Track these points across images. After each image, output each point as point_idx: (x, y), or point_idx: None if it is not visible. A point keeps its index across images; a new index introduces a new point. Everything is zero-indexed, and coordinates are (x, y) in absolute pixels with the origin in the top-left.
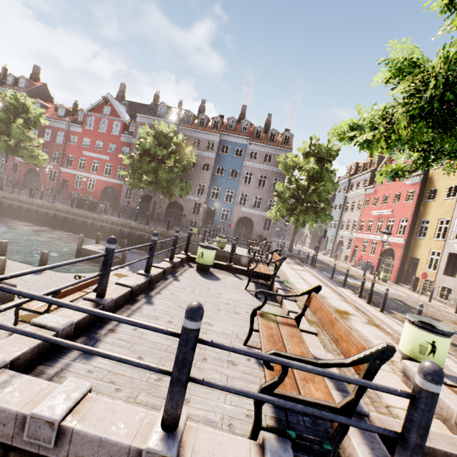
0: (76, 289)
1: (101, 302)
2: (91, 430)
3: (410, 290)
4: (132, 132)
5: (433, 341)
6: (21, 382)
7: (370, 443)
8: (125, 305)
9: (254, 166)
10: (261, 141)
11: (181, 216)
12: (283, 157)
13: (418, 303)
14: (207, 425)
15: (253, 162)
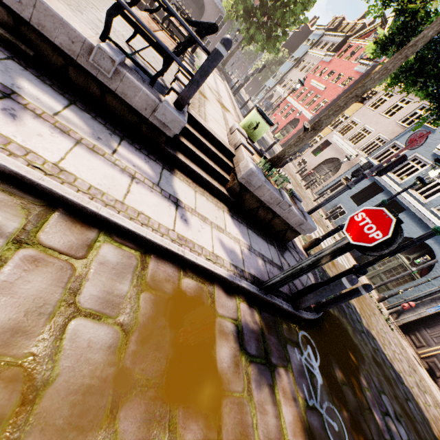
0: None
1: None
2: None
3: None
4: None
5: (259, 123)
6: None
7: None
8: None
9: None
10: None
11: None
12: None
13: None
14: None
15: None
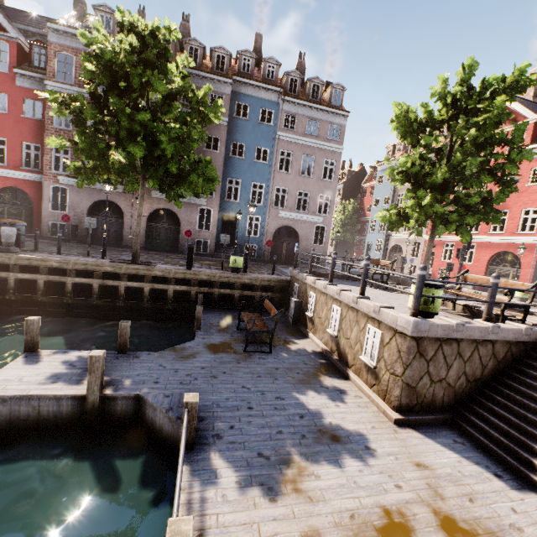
0: None
1: None
2: None
3: None
4: (41, 68)
5: None
6: None
7: None
8: None
9: (293, 141)
10: (299, 97)
11: (176, 234)
12: (406, 107)
13: None
14: None
15: (290, 134)
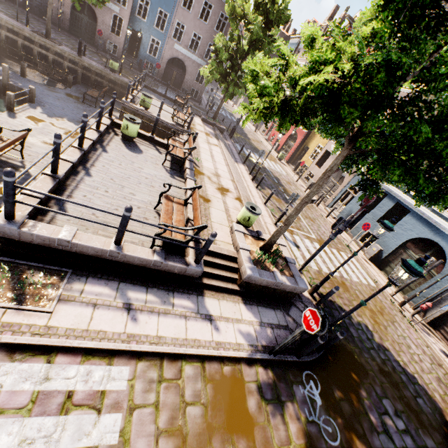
0: (8, 145)
1: (56, 177)
2: (85, 244)
3: (292, 171)
4: None
5: (250, 216)
6: (42, 226)
7: (196, 251)
8: (71, 177)
9: None
10: None
11: (94, 30)
12: None
13: (289, 182)
14: (132, 243)
15: None
